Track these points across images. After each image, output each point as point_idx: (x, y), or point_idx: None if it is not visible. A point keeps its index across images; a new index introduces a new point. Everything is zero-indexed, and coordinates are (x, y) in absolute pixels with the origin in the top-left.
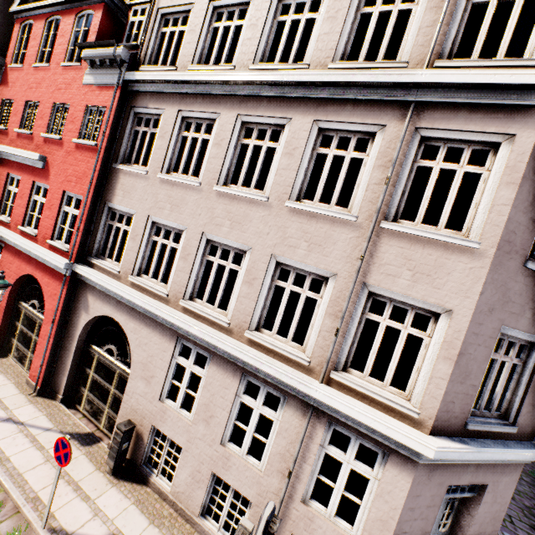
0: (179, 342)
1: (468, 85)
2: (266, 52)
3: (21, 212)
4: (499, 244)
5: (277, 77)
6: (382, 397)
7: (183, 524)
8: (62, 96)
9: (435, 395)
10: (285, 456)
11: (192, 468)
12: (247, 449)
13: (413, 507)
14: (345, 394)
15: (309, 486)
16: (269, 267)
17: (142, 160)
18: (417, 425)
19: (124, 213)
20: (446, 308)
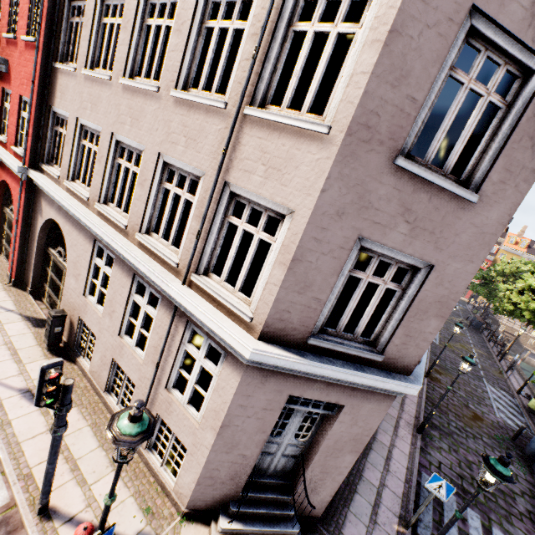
0: (97, 244)
1: None
2: None
3: None
4: (351, 128)
5: None
6: (225, 300)
7: (93, 395)
8: None
9: (268, 301)
10: (157, 350)
11: (101, 353)
12: (136, 341)
13: (245, 405)
14: (201, 296)
15: (173, 377)
16: (158, 168)
17: (75, 57)
18: (250, 329)
19: (64, 117)
20: (289, 208)
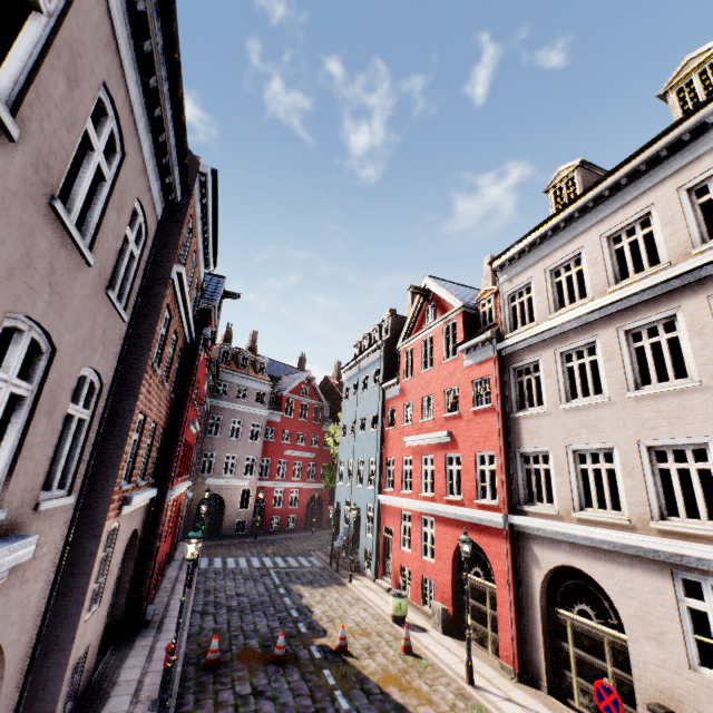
0: (675, 577)
1: None
2: (616, 274)
3: (441, 484)
4: None
5: (642, 286)
6: None
7: None
8: (449, 383)
9: None
10: None
11: None
12: None
13: None
14: None
15: None
16: None
17: (535, 402)
18: None
19: (537, 453)
20: None
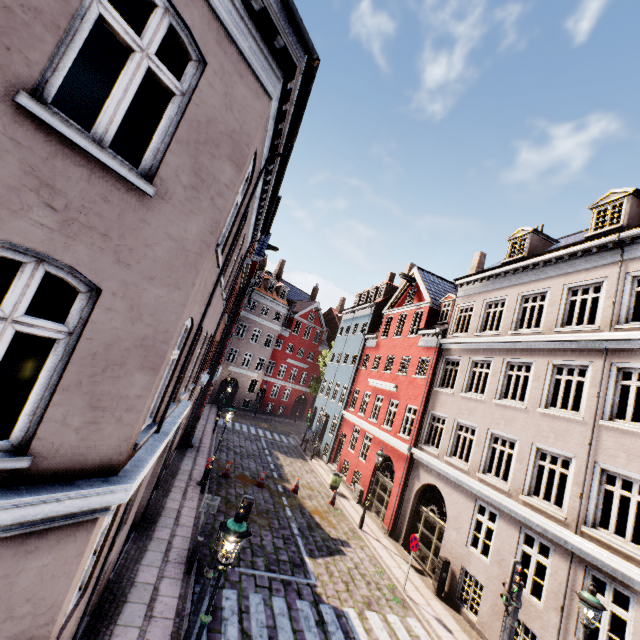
0: (477, 503)
1: (633, 339)
2: (517, 323)
3: (383, 417)
4: None
5: (522, 339)
6: (620, 546)
7: None
8: (407, 352)
9: None
10: (557, 595)
11: (491, 602)
12: (530, 589)
13: None
14: (594, 544)
15: (580, 624)
16: (532, 451)
17: (450, 385)
18: None
19: (440, 417)
20: None
